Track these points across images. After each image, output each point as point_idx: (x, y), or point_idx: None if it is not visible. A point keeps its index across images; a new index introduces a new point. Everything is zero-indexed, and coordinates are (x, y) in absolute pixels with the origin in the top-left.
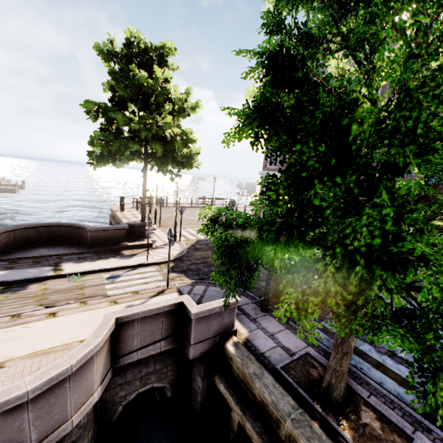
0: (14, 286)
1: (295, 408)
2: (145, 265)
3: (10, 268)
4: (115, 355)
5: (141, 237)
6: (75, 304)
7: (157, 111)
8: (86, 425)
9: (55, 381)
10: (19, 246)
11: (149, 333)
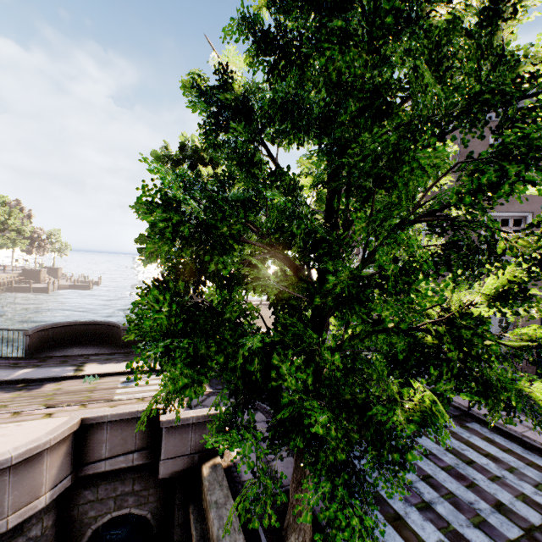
0: (32, 385)
1: None
2: None
3: (37, 366)
4: (81, 461)
5: None
6: (75, 406)
7: None
8: (40, 540)
9: None
10: (56, 344)
11: (120, 441)
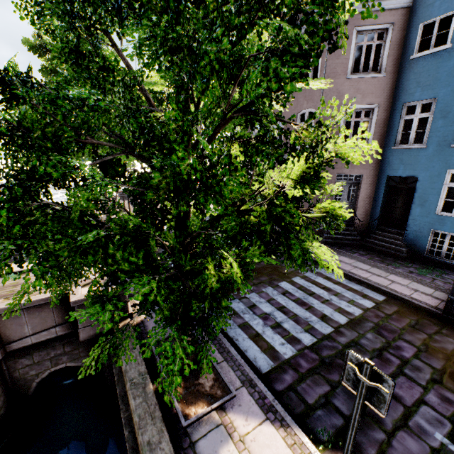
0: None
1: (142, 374)
2: None
3: None
4: (7, 341)
5: None
6: None
7: None
8: None
9: None
10: None
11: (40, 321)
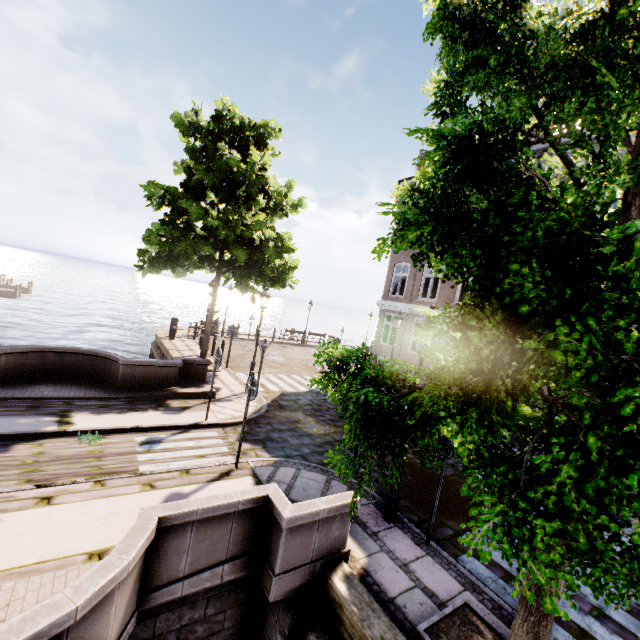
0: None
1: None
2: (202, 426)
3: None
4: (146, 586)
5: (199, 381)
6: (85, 483)
7: (247, 204)
8: None
9: (43, 639)
10: (9, 379)
11: (207, 547)
